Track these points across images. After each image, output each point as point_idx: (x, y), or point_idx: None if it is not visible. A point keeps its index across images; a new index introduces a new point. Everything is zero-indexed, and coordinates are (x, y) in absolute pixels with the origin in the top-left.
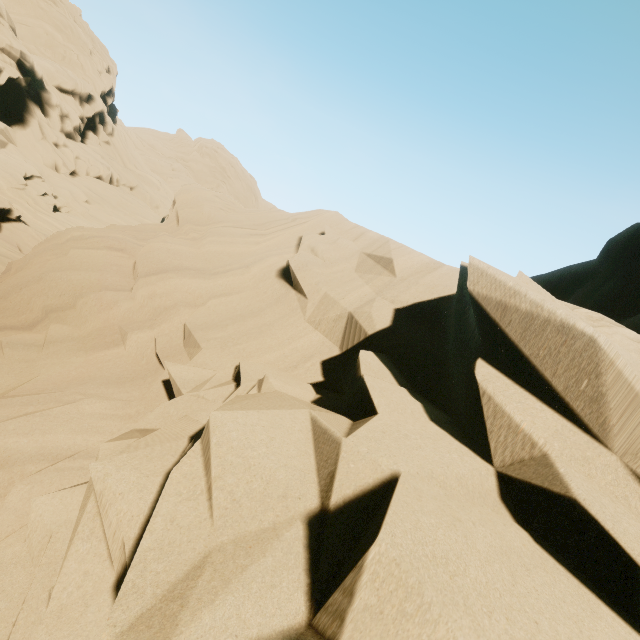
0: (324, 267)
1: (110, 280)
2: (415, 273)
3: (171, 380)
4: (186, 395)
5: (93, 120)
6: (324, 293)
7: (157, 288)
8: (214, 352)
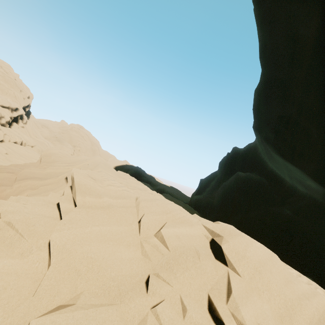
0: None
1: (5, 183)
2: None
3: None
4: None
5: (17, 118)
6: None
7: (22, 184)
8: None
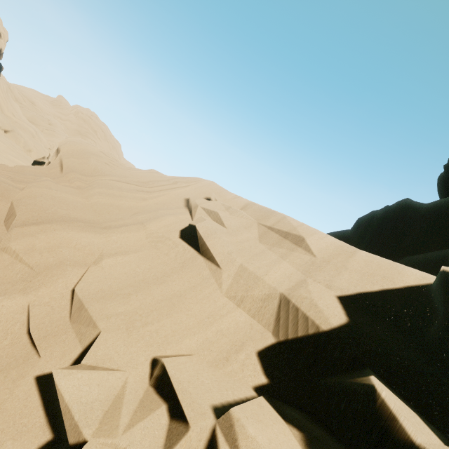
0: (229, 235)
1: None
2: (334, 255)
3: (61, 405)
4: (92, 444)
5: None
6: (240, 264)
7: (37, 241)
8: (118, 337)
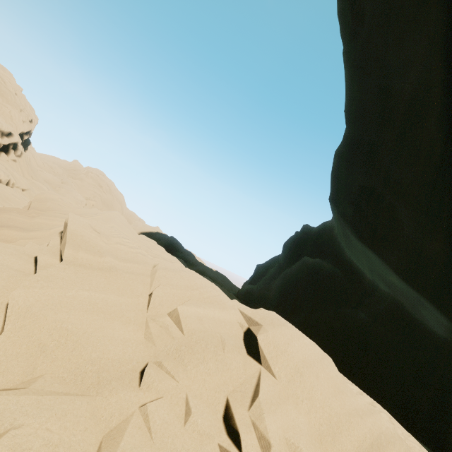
0: None
1: None
2: None
3: None
4: None
5: (8, 146)
6: None
7: None
8: None
